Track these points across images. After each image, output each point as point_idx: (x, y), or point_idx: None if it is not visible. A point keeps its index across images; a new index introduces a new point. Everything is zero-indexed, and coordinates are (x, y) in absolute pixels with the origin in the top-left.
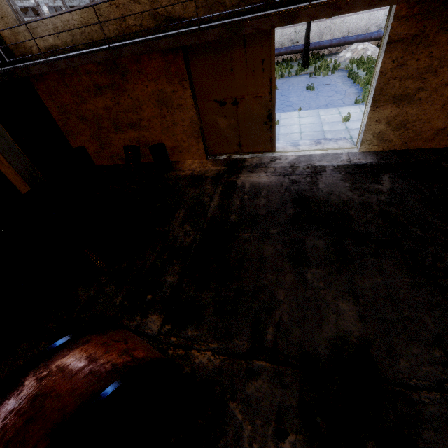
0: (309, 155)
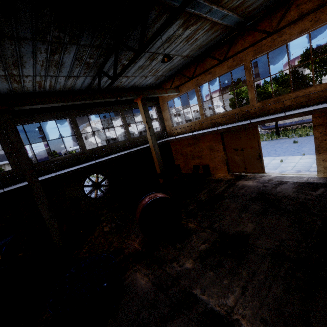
0: (283, 176)
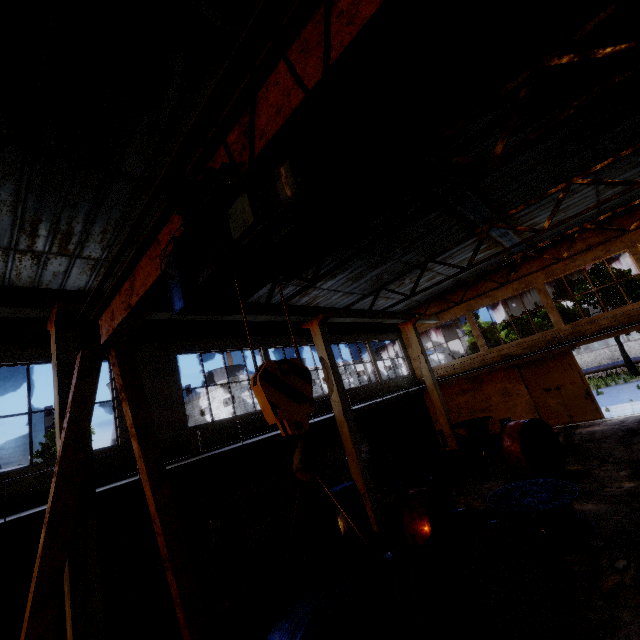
0: (637, 415)
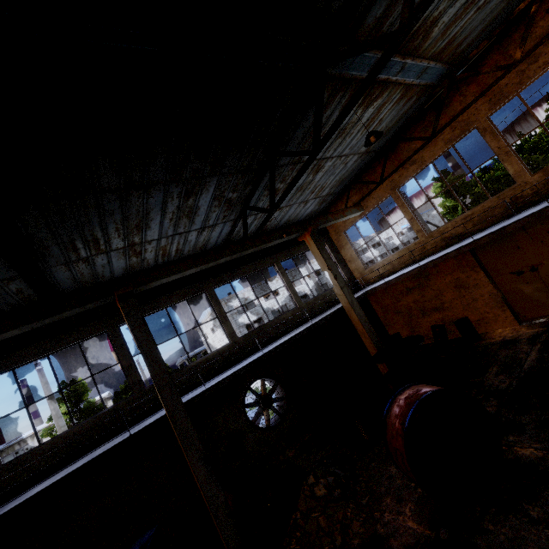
0: None
